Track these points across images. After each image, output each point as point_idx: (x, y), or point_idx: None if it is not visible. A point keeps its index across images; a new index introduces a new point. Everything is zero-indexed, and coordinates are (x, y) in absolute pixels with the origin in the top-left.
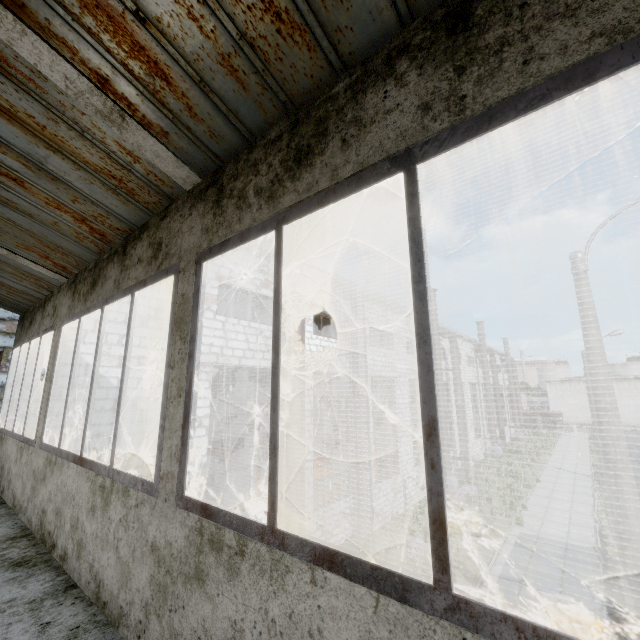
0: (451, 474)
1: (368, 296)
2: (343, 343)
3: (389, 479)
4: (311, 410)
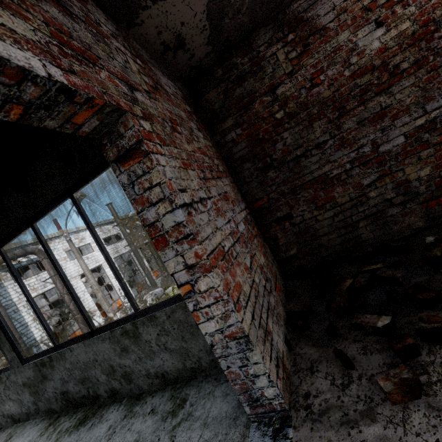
0: (158, 288)
1: (55, 236)
2: (45, 273)
3: (116, 313)
4: (34, 319)
